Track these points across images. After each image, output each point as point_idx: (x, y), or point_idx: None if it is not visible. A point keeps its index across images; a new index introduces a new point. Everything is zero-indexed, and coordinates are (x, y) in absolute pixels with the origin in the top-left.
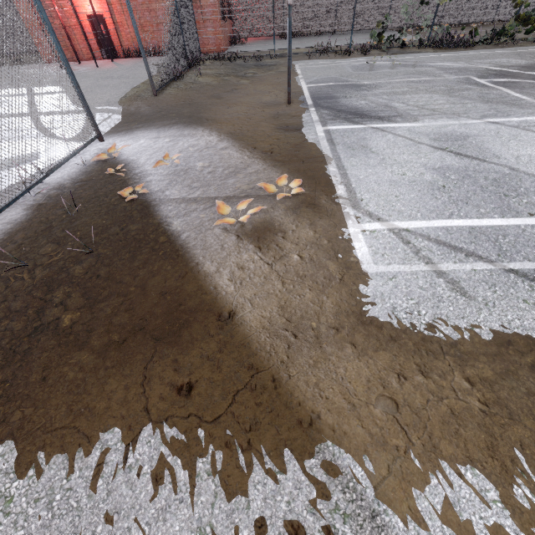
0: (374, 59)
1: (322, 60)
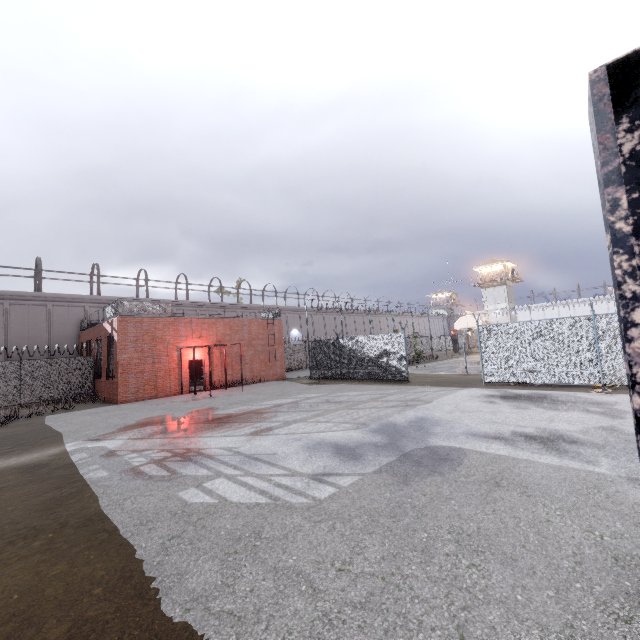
0: (409, 368)
1: None
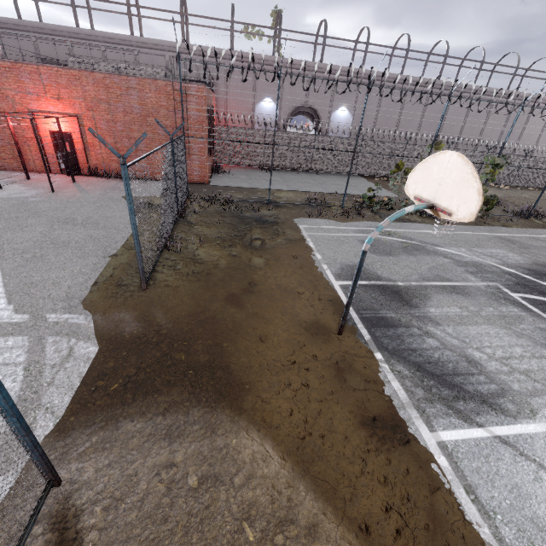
0: None
1: (325, 222)
